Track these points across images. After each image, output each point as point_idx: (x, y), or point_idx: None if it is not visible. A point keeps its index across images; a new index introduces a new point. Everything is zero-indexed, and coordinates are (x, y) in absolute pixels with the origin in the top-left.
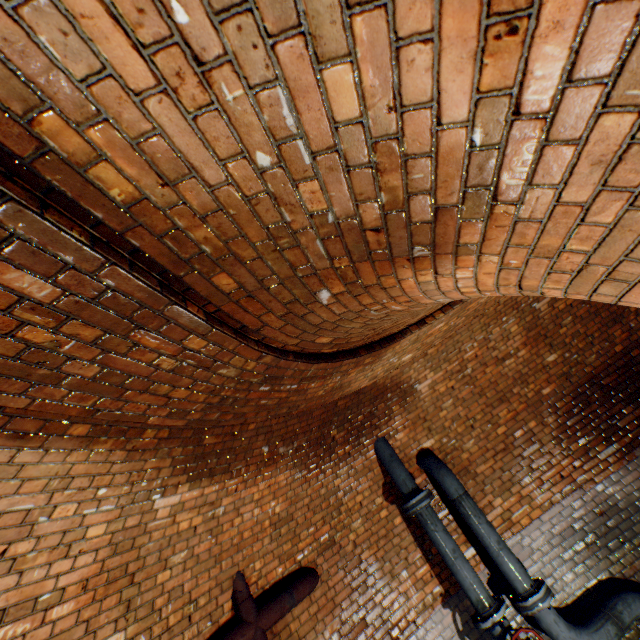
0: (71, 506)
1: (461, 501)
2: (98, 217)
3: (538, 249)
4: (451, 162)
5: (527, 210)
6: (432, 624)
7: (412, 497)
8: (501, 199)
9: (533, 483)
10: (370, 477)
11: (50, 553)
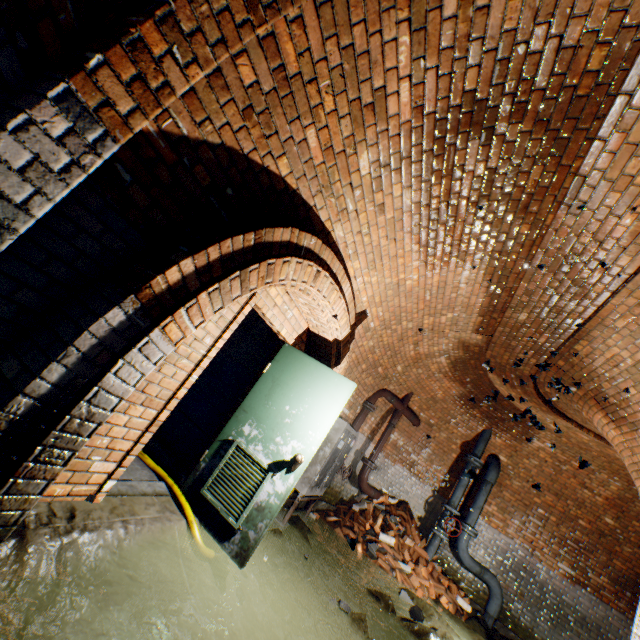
0: (446, 341)
1: (487, 483)
2: (565, 343)
3: (632, 448)
4: (635, 416)
5: (637, 439)
6: (423, 486)
7: (475, 457)
8: (636, 431)
9: (516, 525)
10: (467, 432)
11: (431, 343)
